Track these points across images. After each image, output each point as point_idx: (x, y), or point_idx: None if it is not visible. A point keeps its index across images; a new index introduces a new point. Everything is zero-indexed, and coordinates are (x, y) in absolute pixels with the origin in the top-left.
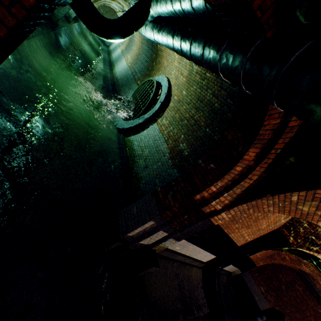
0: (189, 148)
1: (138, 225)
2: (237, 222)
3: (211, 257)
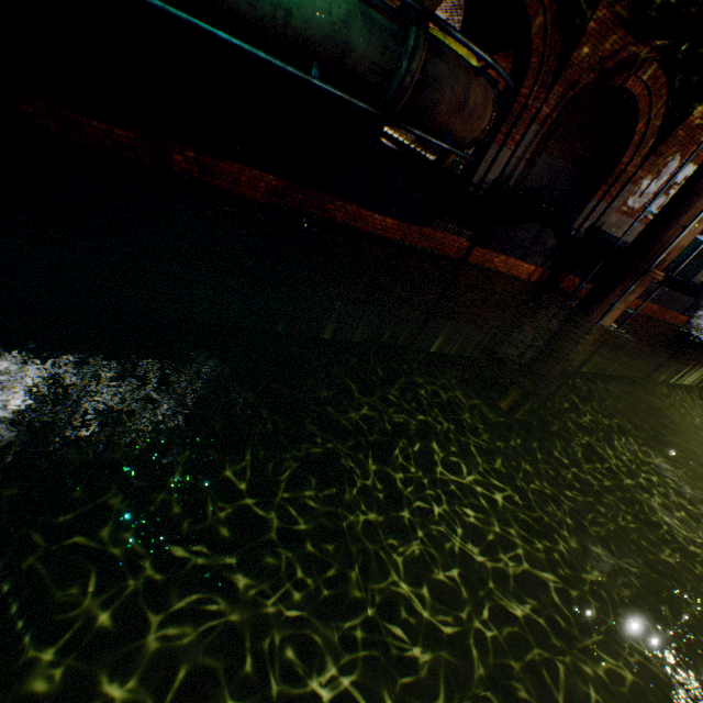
0: None
1: (699, 271)
2: None
3: None
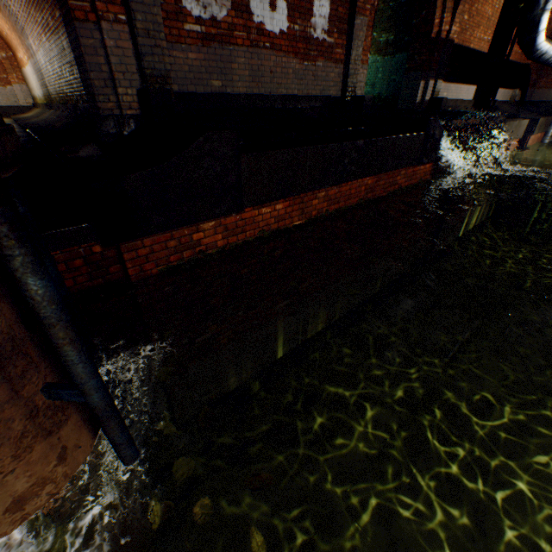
0: (390, 33)
1: (417, 92)
2: (466, 31)
3: (473, 89)
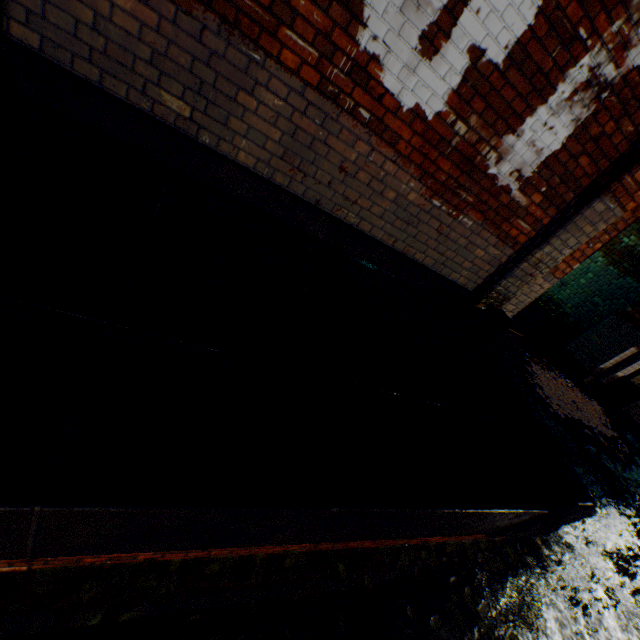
0: None
1: (613, 355)
2: None
3: None
